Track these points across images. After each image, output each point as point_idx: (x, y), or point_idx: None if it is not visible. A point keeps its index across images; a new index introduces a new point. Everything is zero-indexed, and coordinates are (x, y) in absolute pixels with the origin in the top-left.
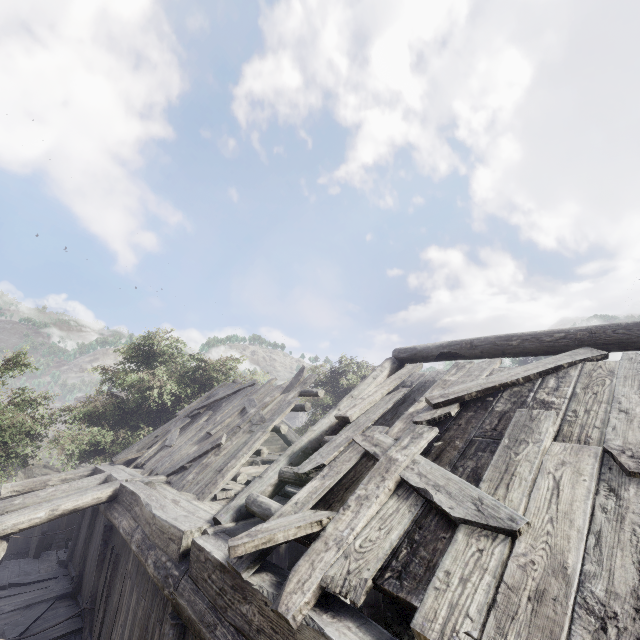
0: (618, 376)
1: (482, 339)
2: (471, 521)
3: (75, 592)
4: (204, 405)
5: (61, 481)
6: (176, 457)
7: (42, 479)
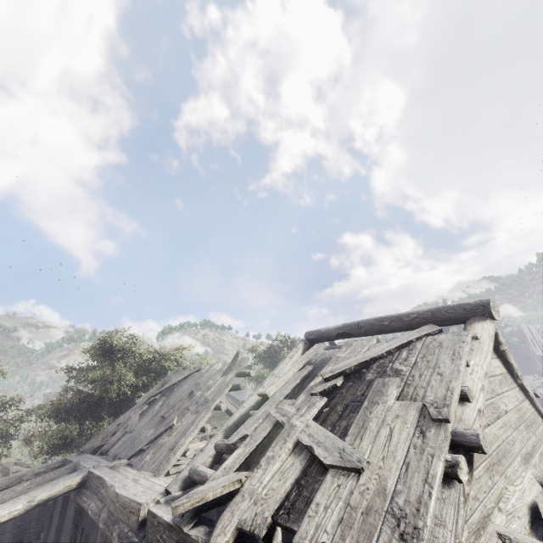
0: (443, 347)
1: (365, 321)
2: (335, 465)
3: None
4: (159, 392)
5: (34, 475)
6: (136, 441)
7: (17, 475)
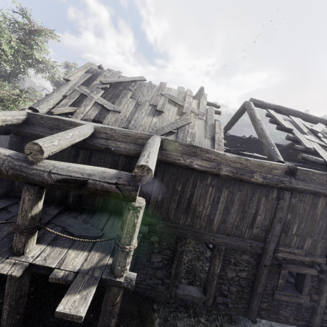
0: None
1: (291, 109)
2: None
3: (75, 206)
4: (109, 82)
5: (1, 122)
6: (143, 123)
7: None
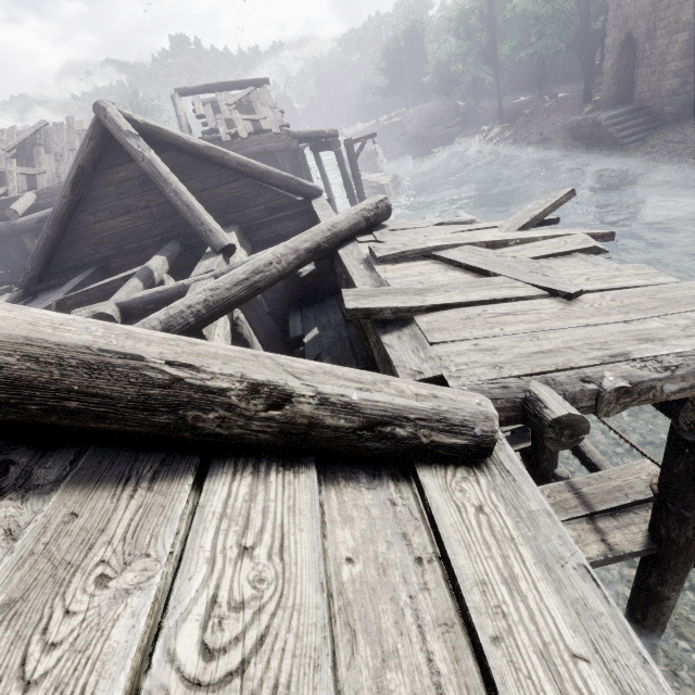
0: (263, 94)
1: (219, 83)
2: (261, 119)
3: None
4: (14, 147)
5: None
6: None
7: None
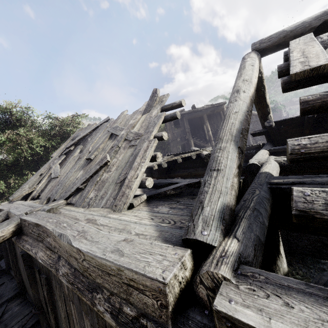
0: None
1: None
2: None
3: (22, 292)
4: (72, 144)
5: None
6: (66, 183)
7: None
